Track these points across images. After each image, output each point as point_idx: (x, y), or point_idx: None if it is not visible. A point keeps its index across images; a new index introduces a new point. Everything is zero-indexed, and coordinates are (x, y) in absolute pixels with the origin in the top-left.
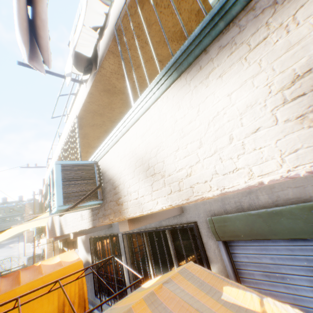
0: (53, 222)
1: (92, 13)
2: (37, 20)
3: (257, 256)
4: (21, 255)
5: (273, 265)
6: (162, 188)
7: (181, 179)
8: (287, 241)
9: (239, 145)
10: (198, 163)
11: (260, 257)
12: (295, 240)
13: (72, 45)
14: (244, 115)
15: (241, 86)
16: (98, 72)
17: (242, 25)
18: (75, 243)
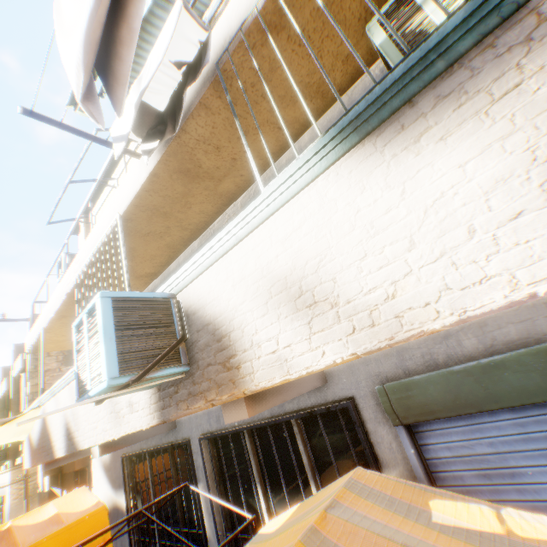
0: (45, 429)
1: (179, 39)
2: (123, 28)
3: (465, 444)
4: None
5: (495, 455)
6: (334, 326)
7: (374, 305)
8: (513, 412)
9: (488, 239)
10: (408, 276)
11: (471, 446)
12: (525, 408)
13: (136, 87)
14: (492, 194)
15: (483, 153)
16: (174, 137)
17: (475, 67)
18: (82, 474)
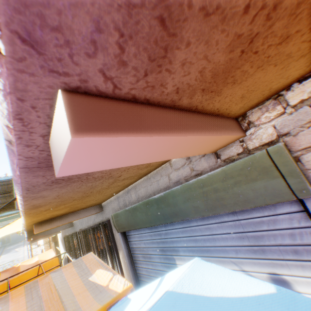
0: None
1: None
2: None
3: (138, 242)
4: (26, 257)
5: (145, 248)
6: None
7: None
8: (149, 229)
9: None
10: None
11: (140, 243)
12: (152, 228)
13: None
14: None
15: None
16: None
17: None
18: None
